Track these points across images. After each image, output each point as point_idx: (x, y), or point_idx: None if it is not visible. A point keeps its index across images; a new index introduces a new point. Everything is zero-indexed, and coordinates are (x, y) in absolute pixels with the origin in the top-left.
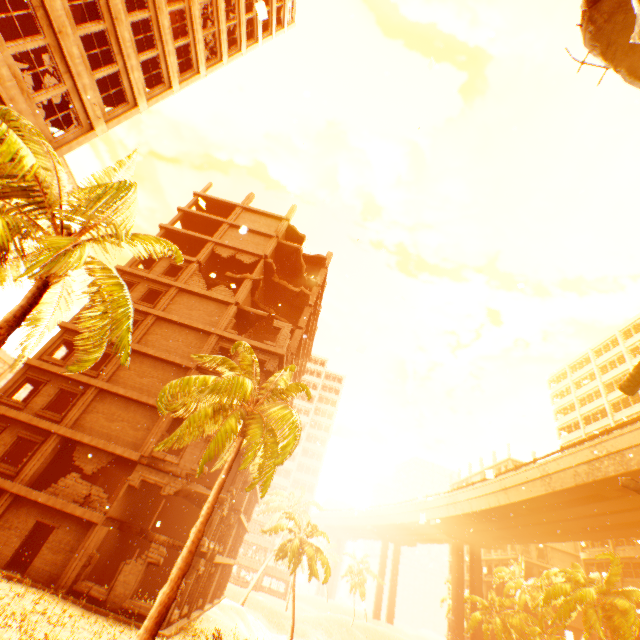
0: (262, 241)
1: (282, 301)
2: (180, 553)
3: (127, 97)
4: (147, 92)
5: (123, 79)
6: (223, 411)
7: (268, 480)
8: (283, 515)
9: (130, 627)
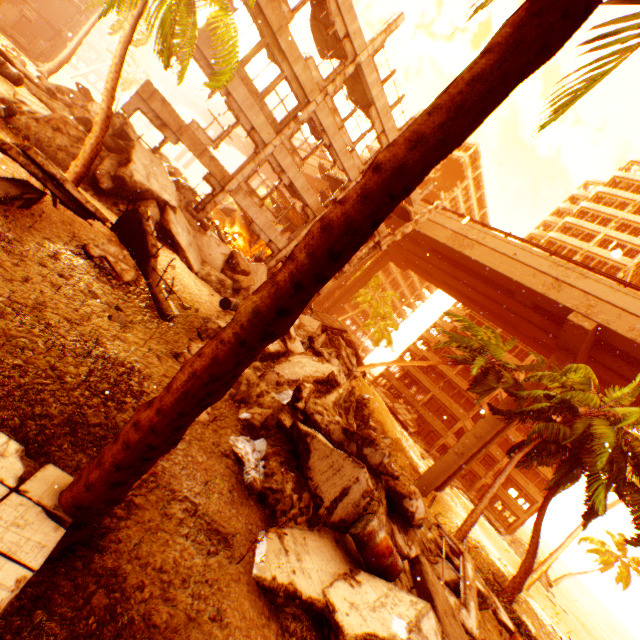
0: None
1: None
2: None
3: None
4: None
5: None
6: None
7: None
8: None
9: (15, 47)
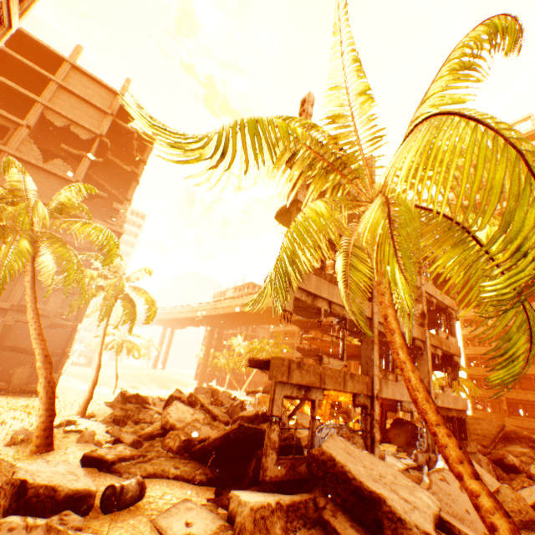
0: (97, 116)
1: (112, 171)
2: (29, 355)
3: (4, 21)
4: (19, 9)
5: (3, 8)
6: (103, 292)
7: (133, 326)
8: (96, 320)
9: (34, 397)
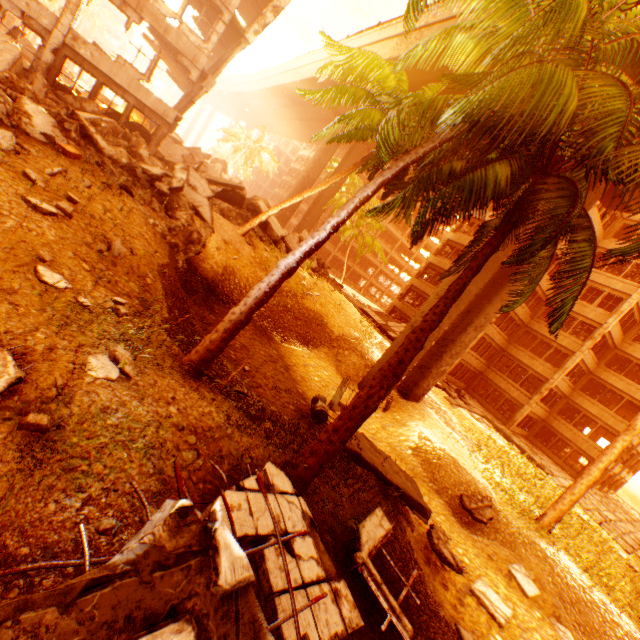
0: None
1: None
2: None
3: None
4: None
5: None
6: None
7: None
8: None
9: None
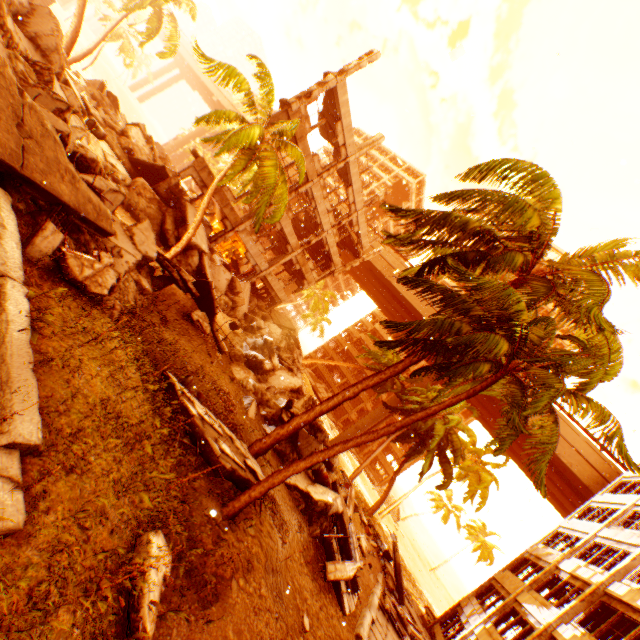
0: None
1: None
2: None
3: None
4: None
5: None
6: None
7: (146, 43)
8: None
9: None
